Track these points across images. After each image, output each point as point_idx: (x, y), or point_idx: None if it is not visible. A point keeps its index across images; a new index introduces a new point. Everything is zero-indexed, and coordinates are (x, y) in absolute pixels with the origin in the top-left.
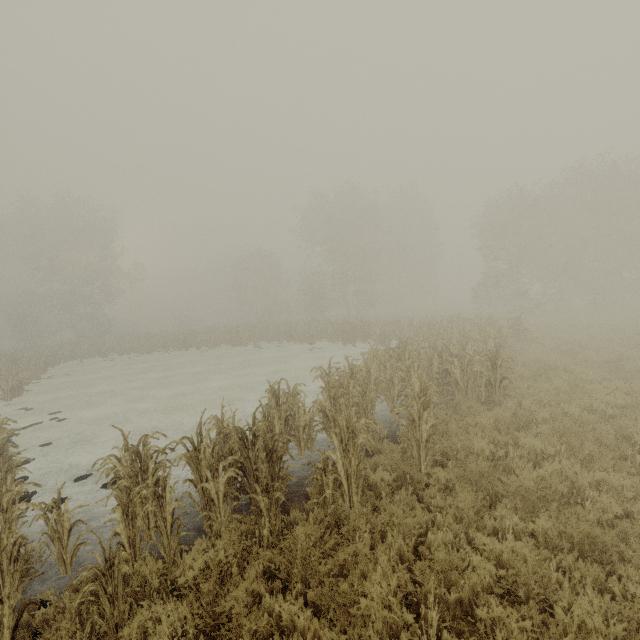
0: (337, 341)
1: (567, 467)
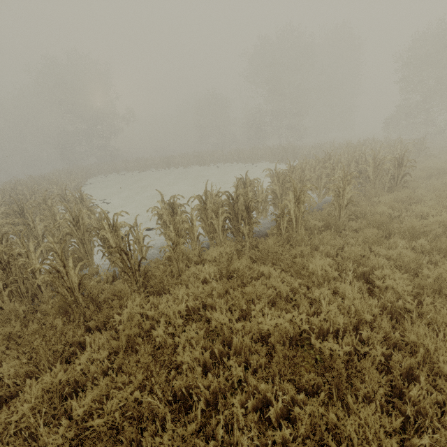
0: (273, 162)
1: (445, 219)
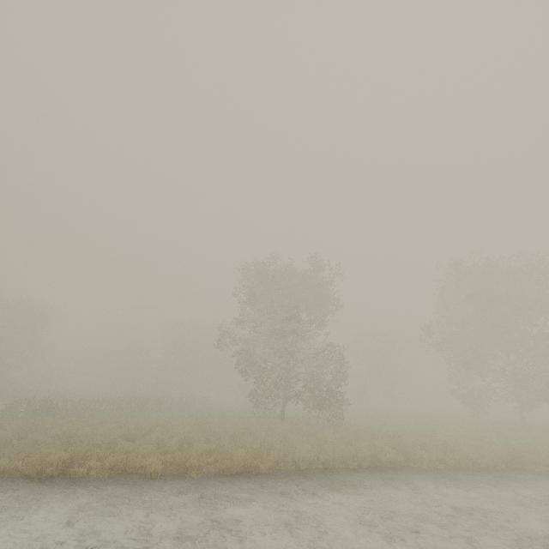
0: None
1: (112, 415)
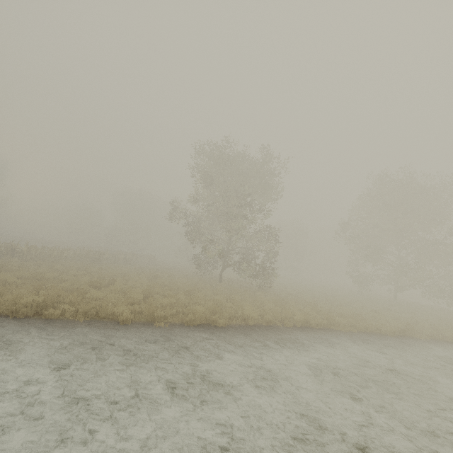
0: None
1: (74, 263)
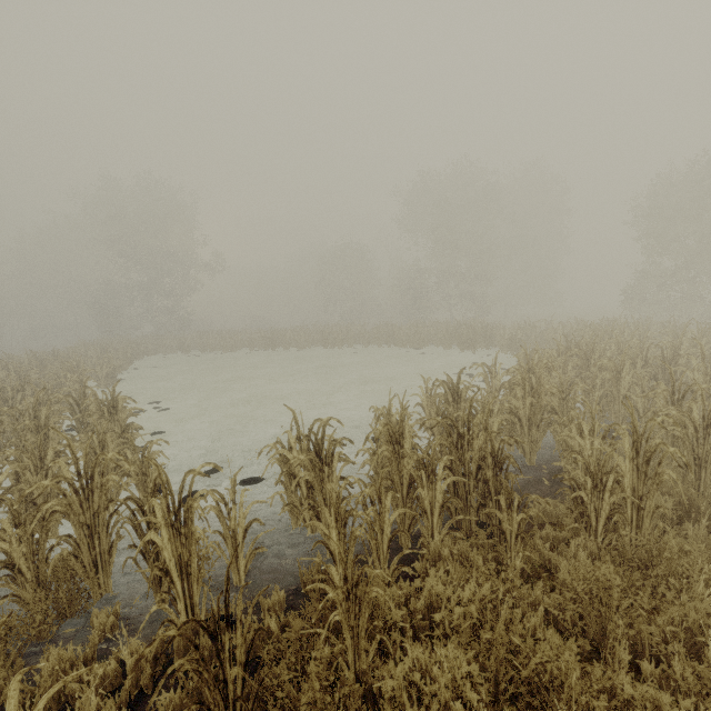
0: (449, 347)
1: None
